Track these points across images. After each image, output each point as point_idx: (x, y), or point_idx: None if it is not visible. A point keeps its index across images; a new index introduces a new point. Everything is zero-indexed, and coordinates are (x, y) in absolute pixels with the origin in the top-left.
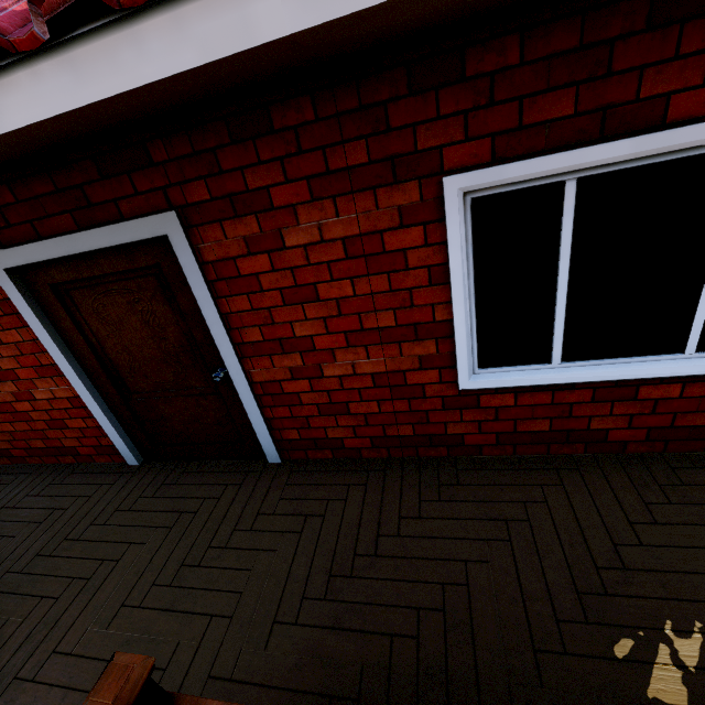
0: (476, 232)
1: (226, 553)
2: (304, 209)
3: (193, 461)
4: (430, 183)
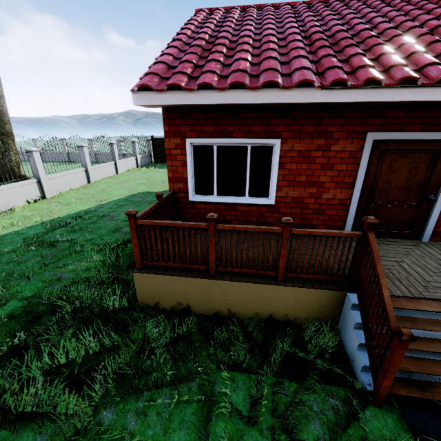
0: None
1: None
2: None
3: (378, 238)
4: None
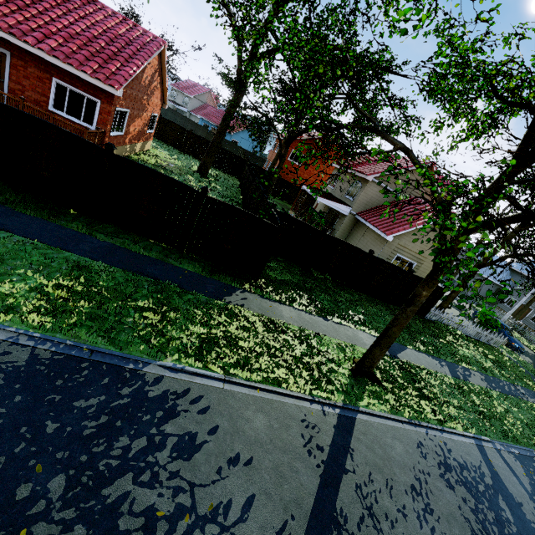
0: (57, 87)
1: None
2: (33, 68)
3: None
4: (52, 77)
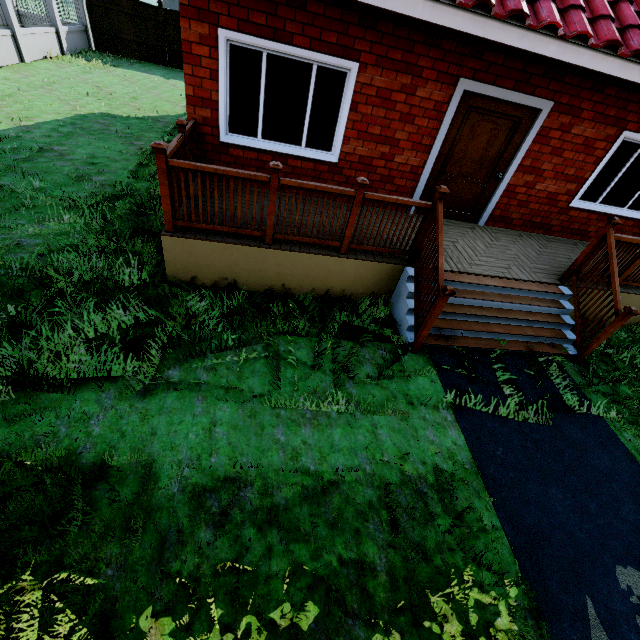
0: (615, 151)
1: (498, 246)
2: (586, 122)
3: None
4: (619, 130)
